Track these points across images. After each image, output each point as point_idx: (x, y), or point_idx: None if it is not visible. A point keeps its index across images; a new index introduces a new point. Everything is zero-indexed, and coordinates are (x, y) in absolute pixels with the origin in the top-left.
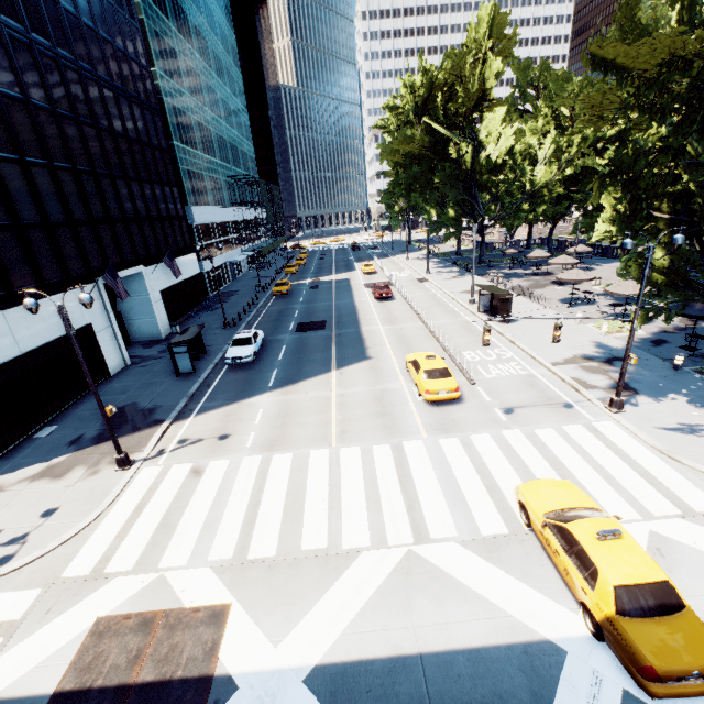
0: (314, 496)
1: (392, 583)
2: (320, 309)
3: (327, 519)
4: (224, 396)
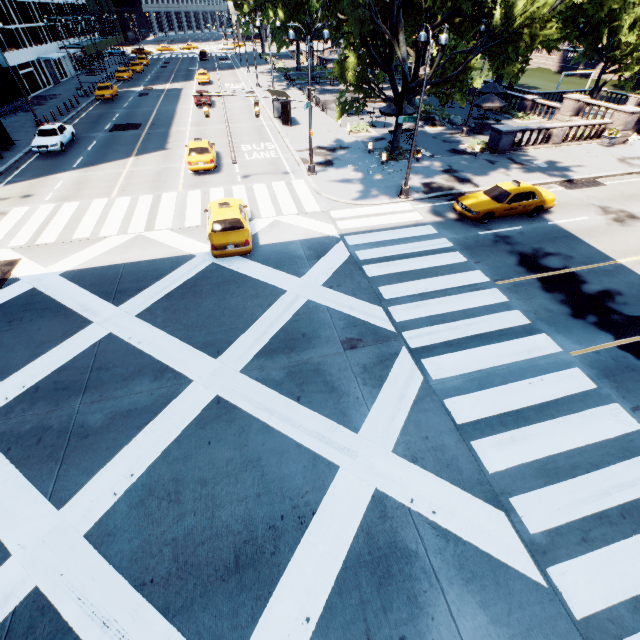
0: (88, 219)
1: (122, 246)
2: (141, 114)
3: (93, 227)
4: (31, 174)
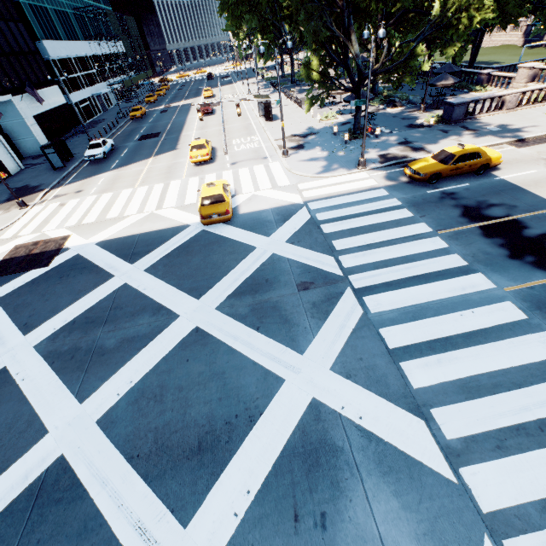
0: (118, 204)
1: (139, 221)
2: (161, 125)
3: (121, 210)
4: (83, 176)
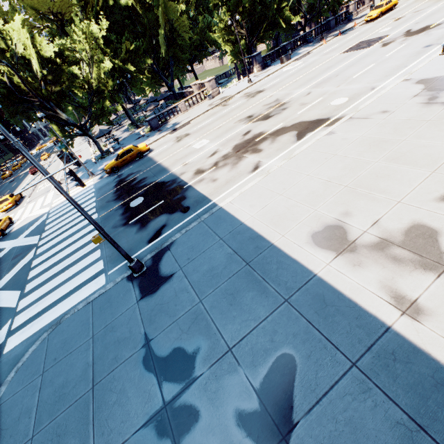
0: None
1: None
2: (3, 193)
3: None
4: None
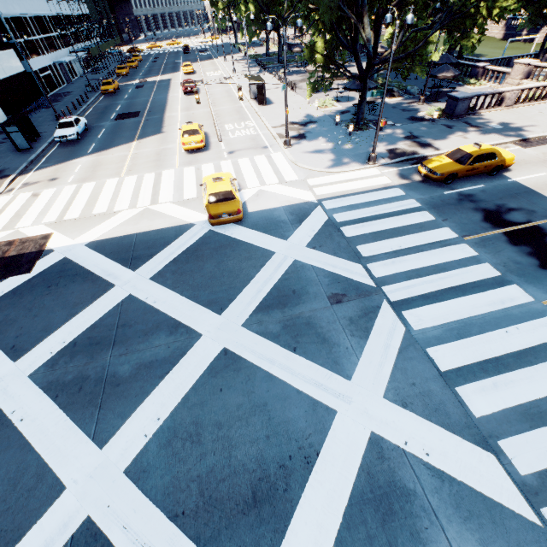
0: (104, 196)
1: (133, 218)
2: (139, 103)
3: (109, 203)
4: (55, 160)
